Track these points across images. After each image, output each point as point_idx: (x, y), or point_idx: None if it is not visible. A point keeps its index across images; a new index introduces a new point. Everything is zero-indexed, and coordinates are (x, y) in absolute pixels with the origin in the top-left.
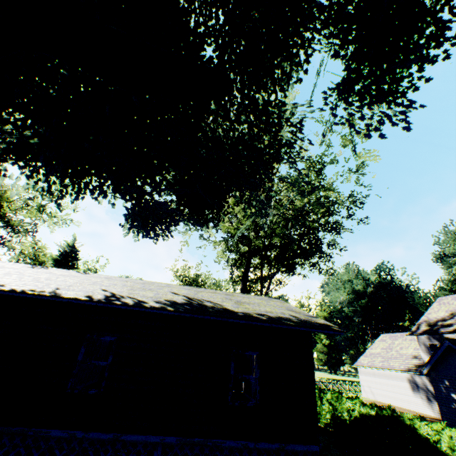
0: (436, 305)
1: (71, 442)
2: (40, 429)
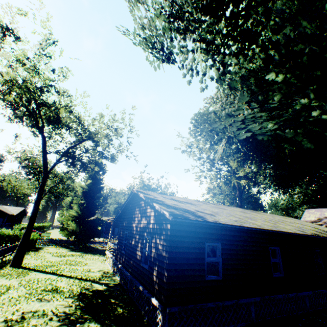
0: (306, 213)
1: (325, 294)
2: (319, 290)
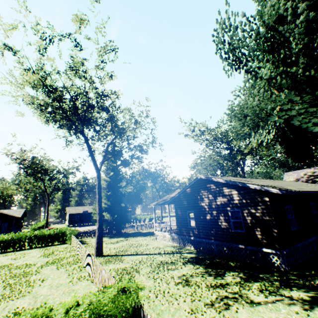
0: (286, 176)
1: None
2: None
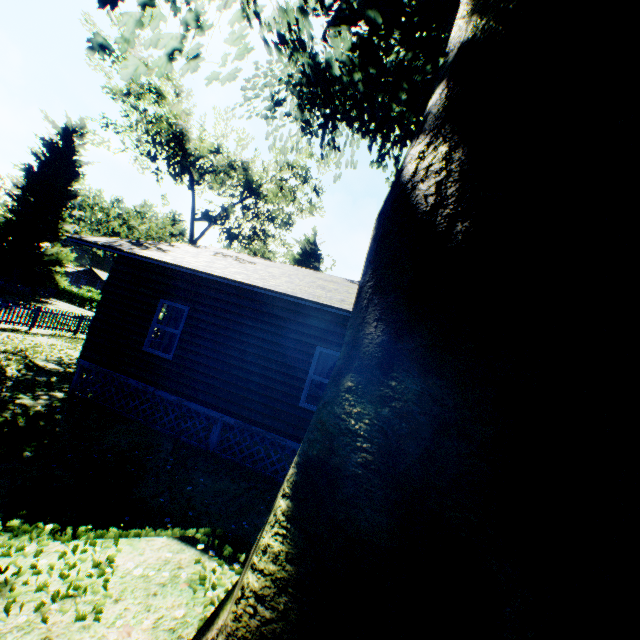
0: None
1: None
2: None
